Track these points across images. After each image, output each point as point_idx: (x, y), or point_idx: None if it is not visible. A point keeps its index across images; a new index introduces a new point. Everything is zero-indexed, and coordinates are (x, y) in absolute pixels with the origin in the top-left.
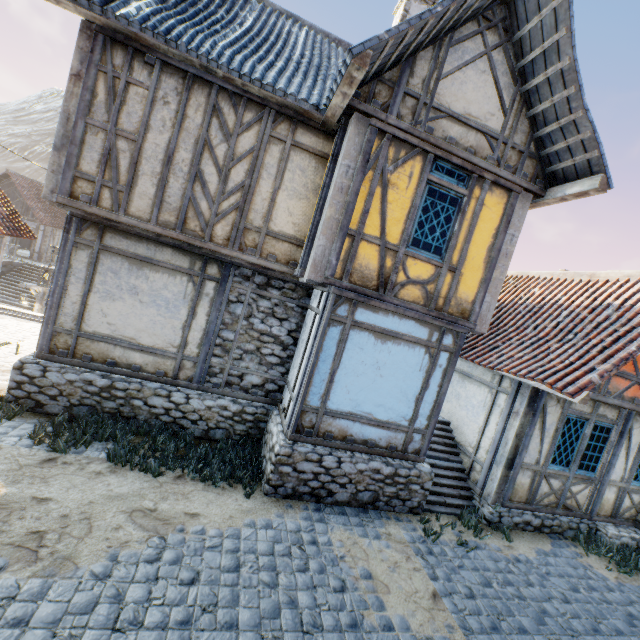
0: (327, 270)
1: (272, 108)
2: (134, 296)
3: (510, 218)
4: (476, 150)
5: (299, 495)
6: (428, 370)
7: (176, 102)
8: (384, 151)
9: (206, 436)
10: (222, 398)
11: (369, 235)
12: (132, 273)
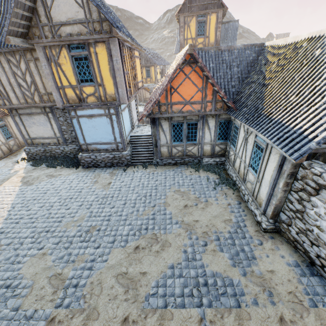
0: (61, 103)
1: (21, 50)
2: (35, 125)
3: (110, 54)
4: (81, 32)
5: (90, 167)
6: (111, 123)
7: None
8: (51, 53)
9: (75, 157)
10: (73, 146)
11: (66, 86)
12: (30, 118)
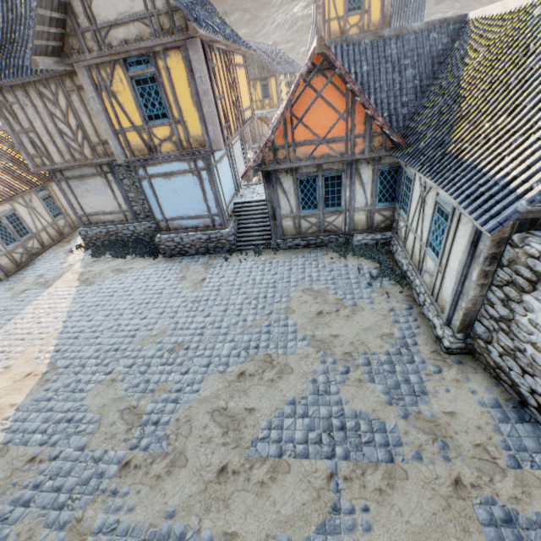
0: (122, 156)
1: (56, 76)
2: (90, 193)
3: (190, 67)
4: (141, 36)
5: (175, 255)
6: (200, 184)
7: (29, 102)
8: (99, 77)
9: (152, 240)
10: (148, 223)
11: (127, 128)
12: (82, 184)
